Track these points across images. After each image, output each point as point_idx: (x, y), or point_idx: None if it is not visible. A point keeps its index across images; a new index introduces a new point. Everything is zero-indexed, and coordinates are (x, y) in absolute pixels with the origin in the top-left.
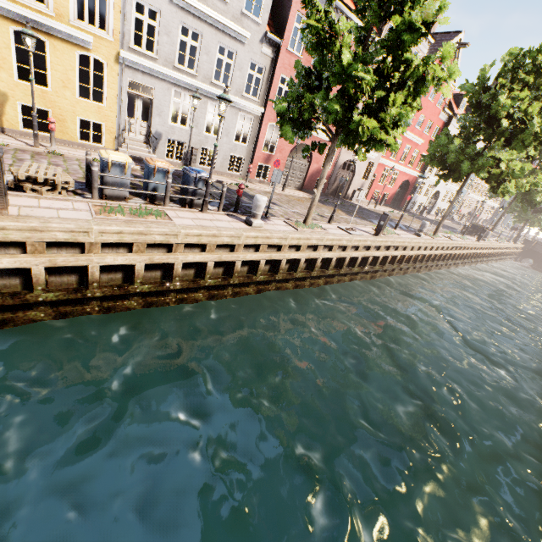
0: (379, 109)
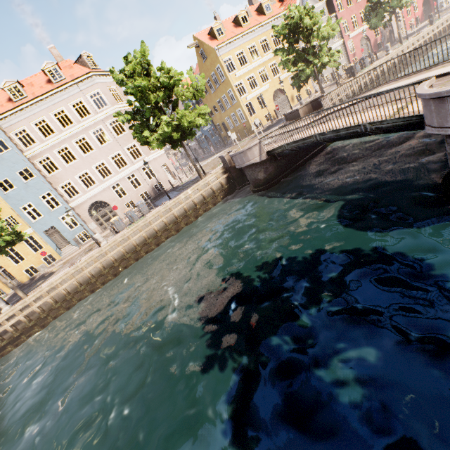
0: None
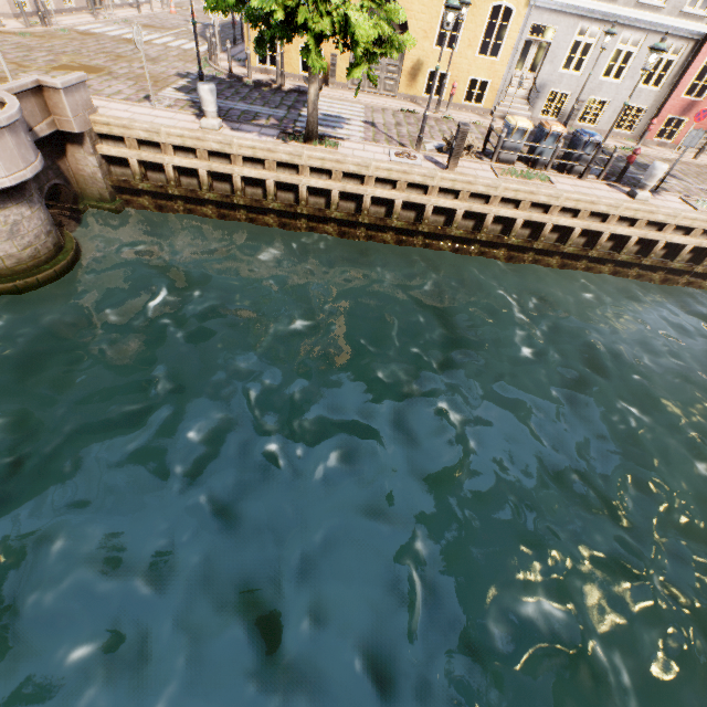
0: None
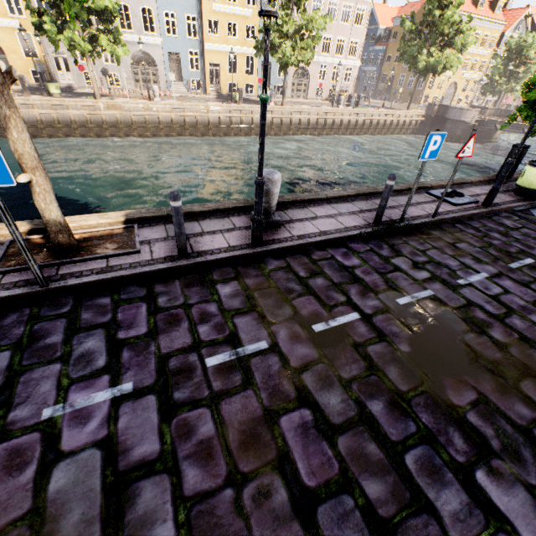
0: None
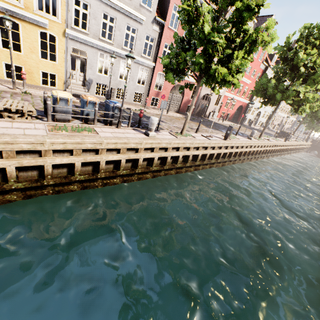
0: (227, 61)
